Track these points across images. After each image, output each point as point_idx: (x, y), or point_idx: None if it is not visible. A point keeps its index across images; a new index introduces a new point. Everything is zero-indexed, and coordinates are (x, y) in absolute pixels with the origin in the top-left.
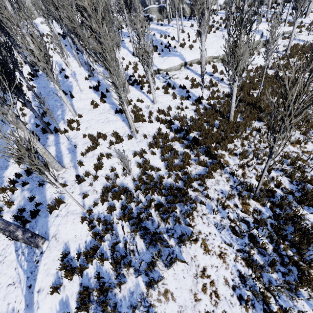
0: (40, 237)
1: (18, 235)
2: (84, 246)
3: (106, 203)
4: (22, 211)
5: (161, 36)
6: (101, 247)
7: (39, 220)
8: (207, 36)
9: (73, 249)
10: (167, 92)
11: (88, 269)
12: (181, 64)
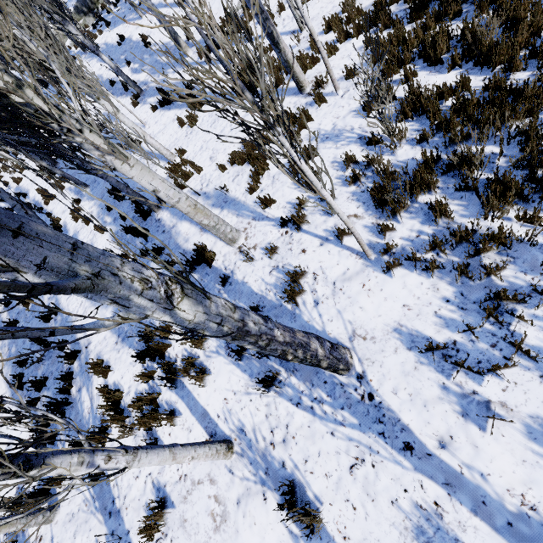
0: (339, 346)
1: (317, 350)
2: (453, 309)
3: (406, 216)
4: None
5: None
6: (504, 285)
7: None
8: None
9: (430, 330)
10: None
11: (528, 341)
12: None
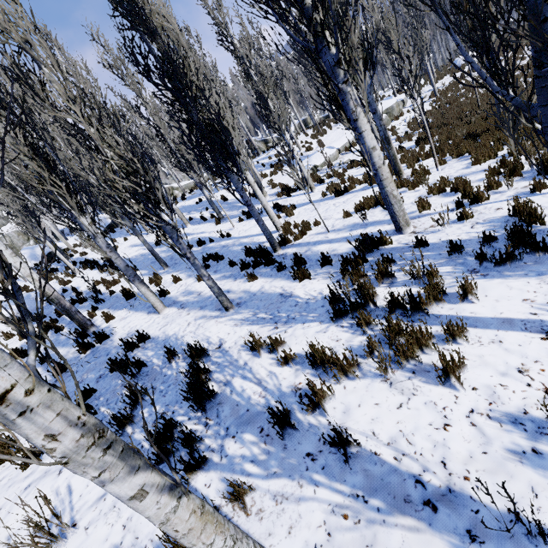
0: None
1: None
2: None
3: None
4: (482, 259)
5: (270, 159)
6: None
7: (546, 240)
8: (327, 134)
9: None
10: (365, 163)
11: None
12: (337, 151)
